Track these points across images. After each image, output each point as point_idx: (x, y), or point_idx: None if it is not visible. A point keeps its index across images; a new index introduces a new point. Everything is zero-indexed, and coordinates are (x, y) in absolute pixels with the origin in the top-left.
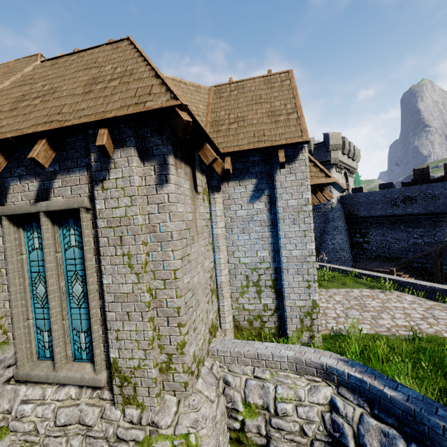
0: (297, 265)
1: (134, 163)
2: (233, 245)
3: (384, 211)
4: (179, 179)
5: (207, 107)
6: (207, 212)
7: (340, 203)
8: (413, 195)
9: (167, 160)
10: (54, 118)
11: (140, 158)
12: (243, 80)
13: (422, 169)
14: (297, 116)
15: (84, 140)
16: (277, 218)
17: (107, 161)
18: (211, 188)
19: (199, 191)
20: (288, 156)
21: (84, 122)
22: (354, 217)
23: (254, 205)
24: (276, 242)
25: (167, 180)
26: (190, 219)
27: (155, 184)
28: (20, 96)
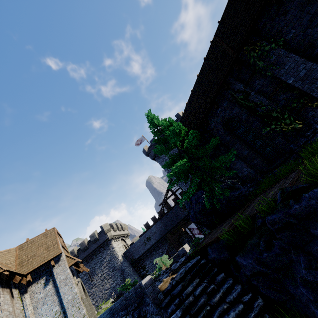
0: (72, 303)
1: None
2: (39, 315)
3: (144, 249)
4: (5, 295)
5: (16, 257)
6: (21, 306)
7: (125, 257)
8: (149, 236)
9: None
10: None
11: None
12: (33, 238)
13: (146, 223)
14: (57, 245)
15: None
16: (58, 287)
17: None
18: (22, 293)
19: (15, 297)
20: (56, 260)
21: None
22: (134, 261)
23: (47, 288)
24: (61, 298)
25: None
26: (11, 310)
27: None
28: None
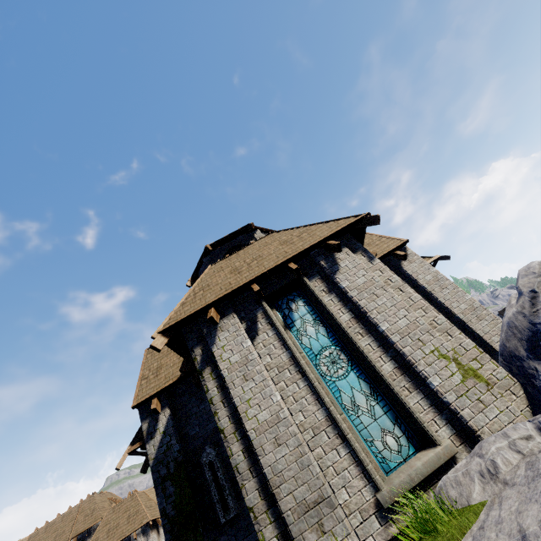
0: None
1: (142, 537)
2: None
3: None
4: (153, 535)
5: None
6: None
7: None
8: None
9: (149, 533)
10: (122, 535)
11: (143, 535)
12: None
13: None
14: None
15: (129, 537)
16: None
17: (136, 540)
18: None
19: (161, 534)
20: None
21: (130, 533)
22: None
23: None
24: None
25: (150, 538)
26: None
27: (147, 540)
28: (107, 530)
